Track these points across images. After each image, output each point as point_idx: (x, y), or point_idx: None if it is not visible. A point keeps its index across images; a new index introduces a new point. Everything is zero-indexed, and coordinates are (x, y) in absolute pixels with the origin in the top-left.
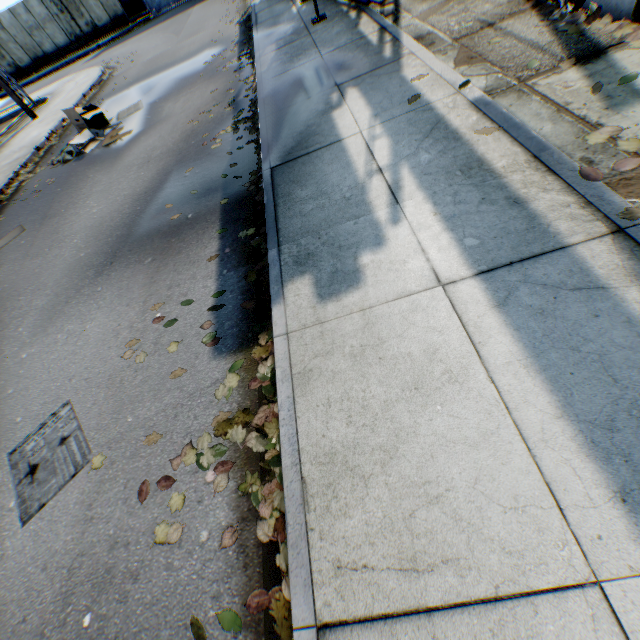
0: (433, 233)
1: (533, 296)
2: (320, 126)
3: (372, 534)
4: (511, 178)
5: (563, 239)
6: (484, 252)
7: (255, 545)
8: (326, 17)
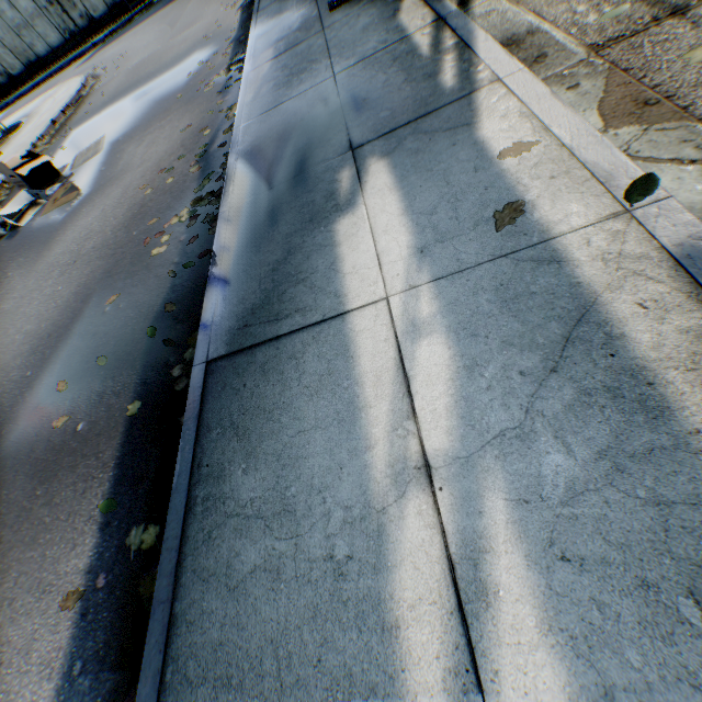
0: None
1: None
2: (310, 256)
3: None
4: None
5: None
6: None
7: None
8: None
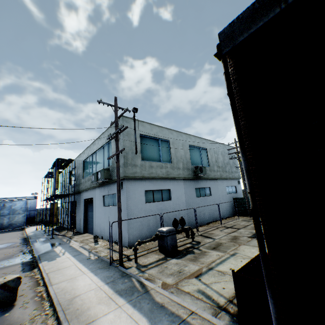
0: (69, 255)
1: (78, 256)
2: (51, 250)
3: (54, 269)
4: (81, 250)
5: (84, 253)
6: (74, 255)
7: (35, 278)
8: (55, 237)
